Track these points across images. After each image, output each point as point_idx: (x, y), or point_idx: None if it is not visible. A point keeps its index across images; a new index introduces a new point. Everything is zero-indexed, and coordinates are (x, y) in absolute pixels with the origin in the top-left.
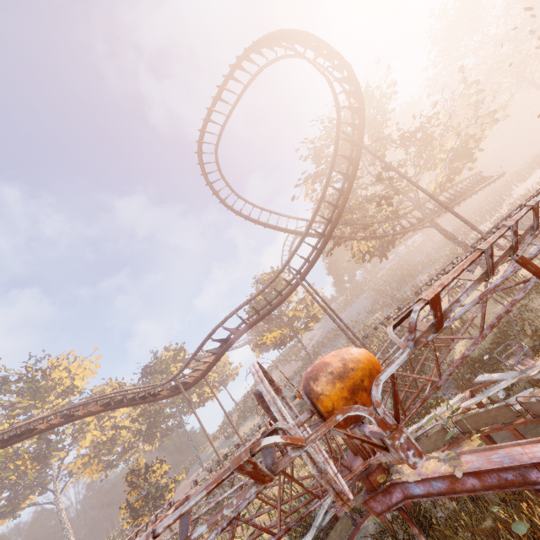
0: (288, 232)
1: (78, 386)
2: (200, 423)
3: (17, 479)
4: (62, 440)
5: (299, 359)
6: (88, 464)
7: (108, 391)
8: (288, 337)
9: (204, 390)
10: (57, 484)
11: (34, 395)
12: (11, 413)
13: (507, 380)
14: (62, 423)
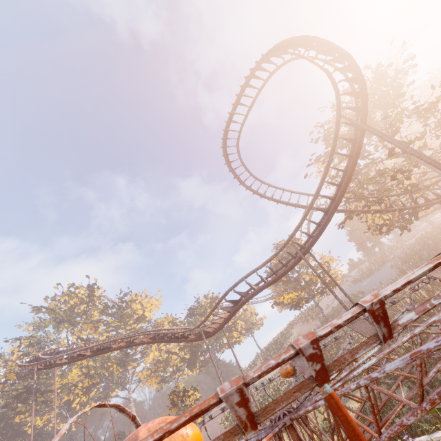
0: (299, 207)
1: (146, 317)
2: (215, 369)
3: (108, 376)
4: (135, 354)
5: (318, 319)
6: (150, 376)
7: (165, 323)
8: (303, 299)
9: (233, 334)
10: (131, 386)
11: (120, 319)
12: (107, 329)
13: None
14: (126, 346)
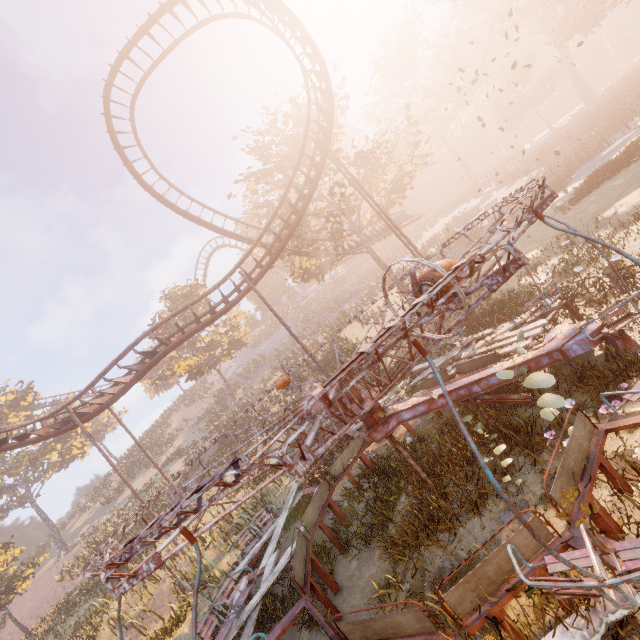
0: (225, 234)
1: None
2: (109, 461)
3: None
4: None
5: (209, 396)
6: None
7: None
8: (206, 365)
9: (71, 444)
10: None
11: None
12: None
13: (439, 362)
14: None
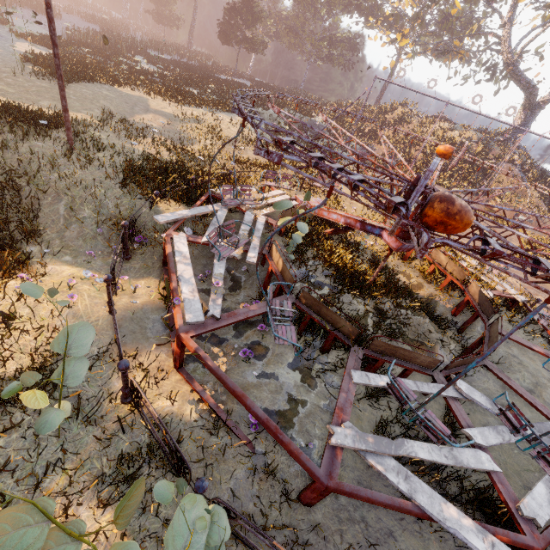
0: None
1: None
2: None
3: None
4: None
5: None
6: None
7: None
8: None
9: None
10: None
11: None
12: None
13: (223, 210)
14: None
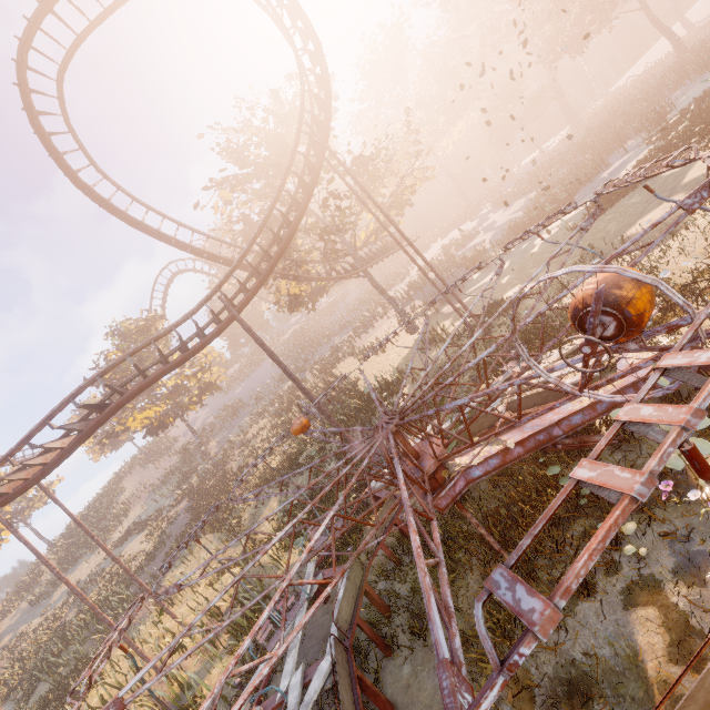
0: (193, 253)
1: None
2: (40, 558)
3: None
4: None
5: (174, 452)
6: None
7: None
8: (171, 415)
9: None
10: None
11: None
12: None
13: (476, 399)
14: None
